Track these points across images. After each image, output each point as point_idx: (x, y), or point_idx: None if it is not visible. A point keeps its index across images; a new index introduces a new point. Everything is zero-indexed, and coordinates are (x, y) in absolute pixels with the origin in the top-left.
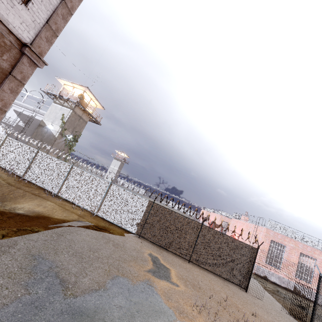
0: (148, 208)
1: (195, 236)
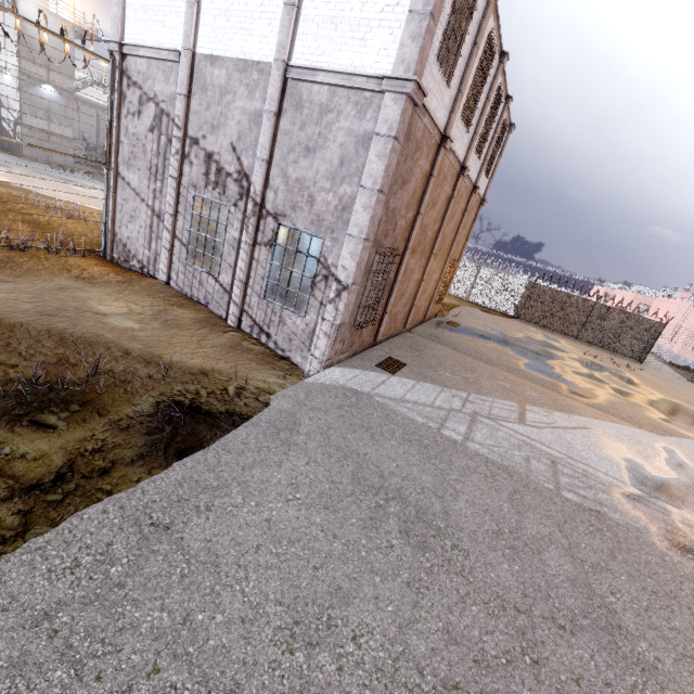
0: (528, 290)
1: (586, 315)
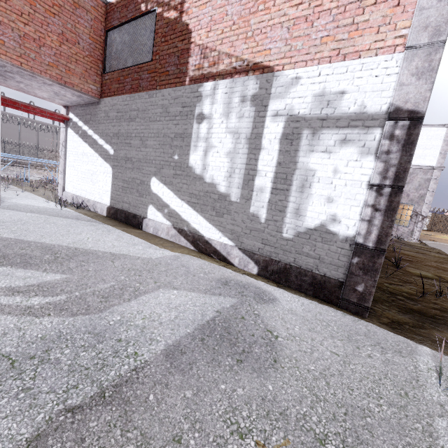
0: (432, 217)
1: None
